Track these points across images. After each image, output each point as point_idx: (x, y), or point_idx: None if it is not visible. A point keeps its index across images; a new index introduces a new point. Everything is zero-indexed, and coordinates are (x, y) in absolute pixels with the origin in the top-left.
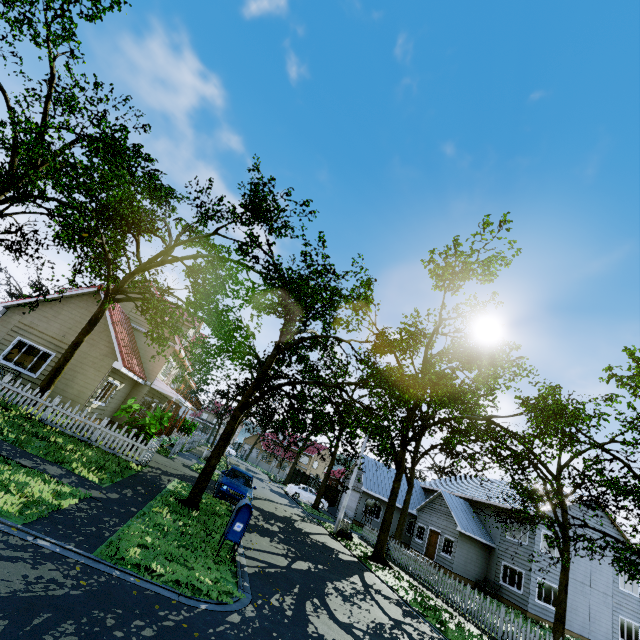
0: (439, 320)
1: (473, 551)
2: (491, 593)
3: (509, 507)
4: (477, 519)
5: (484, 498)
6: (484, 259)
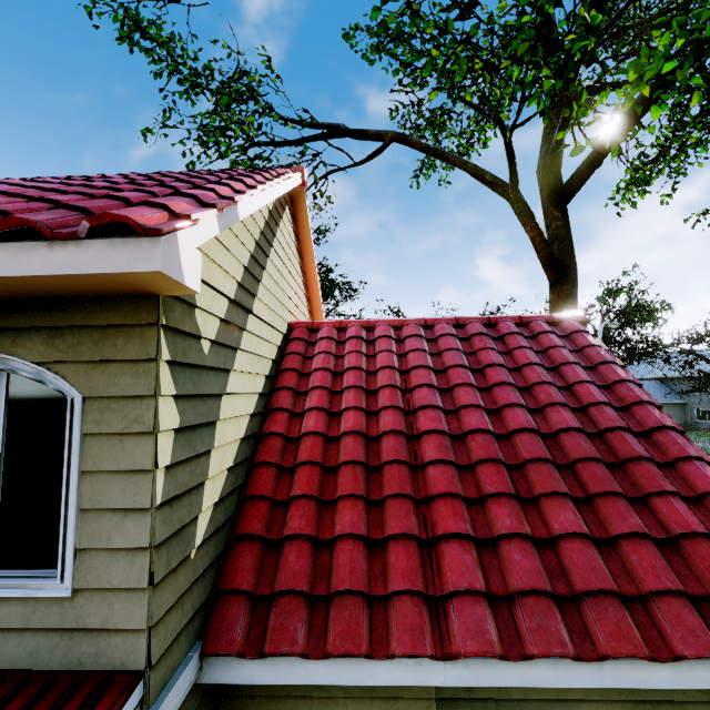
0: (606, 311)
1: (671, 410)
2: (691, 428)
3: (690, 376)
4: (668, 389)
5: (669, 374)
6: (629, 288)
